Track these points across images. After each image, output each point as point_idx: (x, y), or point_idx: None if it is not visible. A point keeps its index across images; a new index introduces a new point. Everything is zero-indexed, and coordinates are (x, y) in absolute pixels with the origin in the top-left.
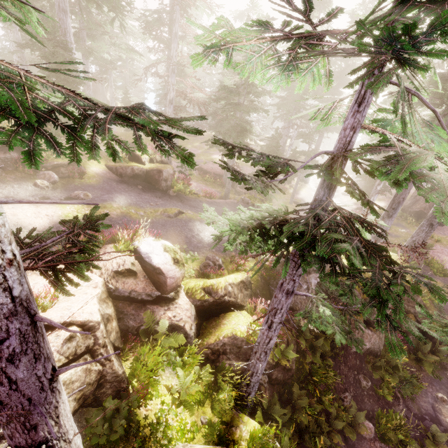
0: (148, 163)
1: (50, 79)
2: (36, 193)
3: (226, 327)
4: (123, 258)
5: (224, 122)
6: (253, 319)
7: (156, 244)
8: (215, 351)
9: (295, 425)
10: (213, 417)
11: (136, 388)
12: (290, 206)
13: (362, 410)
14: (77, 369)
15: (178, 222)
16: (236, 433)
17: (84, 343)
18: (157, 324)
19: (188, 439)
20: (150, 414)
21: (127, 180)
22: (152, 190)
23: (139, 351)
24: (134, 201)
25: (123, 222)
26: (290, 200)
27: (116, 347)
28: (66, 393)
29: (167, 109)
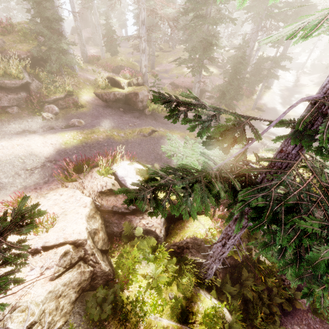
0: (126, 87)
1: (34, 20)
2: (44, 124)
3: (189, 230)
4: (105, 180)
5: (193, 35)
6: (210, 226)
7: (130, 168)
8: (180, 247)
9: (242, 297)
10: (178, 292)
11: (121, 277)
12: (252, 113)
13: (300, 288)
14: (73, 274)
15: (152, 140)
16: (195, 308)
17: (76, 255)
18: (135, 229)
19: (159, 311)
20: (131, 294)
21: (111, 104)
22: (131, 111)
23: (122, 249)
24: (116, 124)
25: (108, 144)
26: (253, 107)
27: (104, 250)
28: (68, 290)
29: (140, 31)
